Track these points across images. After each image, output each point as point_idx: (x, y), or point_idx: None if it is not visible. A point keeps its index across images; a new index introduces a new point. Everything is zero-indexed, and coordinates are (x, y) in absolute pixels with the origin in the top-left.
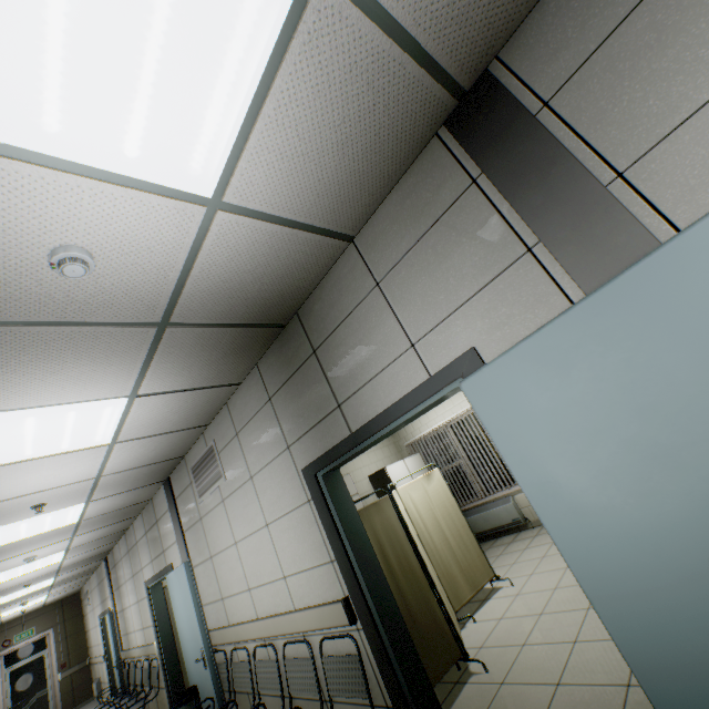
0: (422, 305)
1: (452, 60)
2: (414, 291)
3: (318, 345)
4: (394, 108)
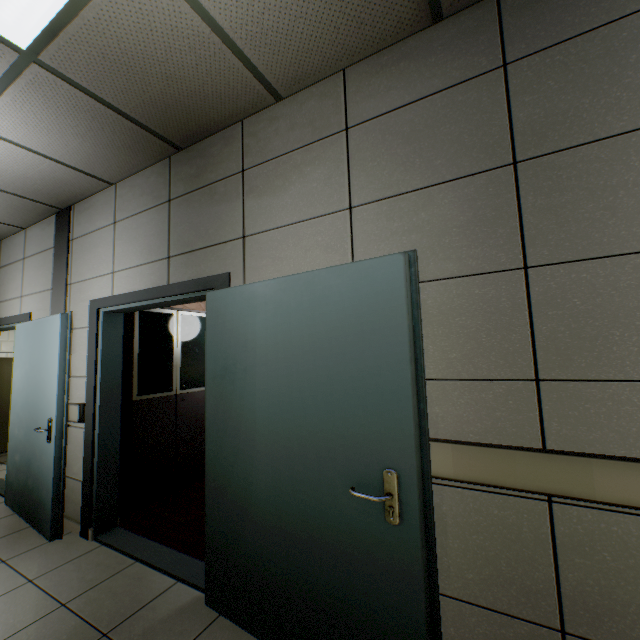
0: (30, 282)
1: (42, 200)
2: (30, 274)
3: (2, 266)
4: (14, 202)
